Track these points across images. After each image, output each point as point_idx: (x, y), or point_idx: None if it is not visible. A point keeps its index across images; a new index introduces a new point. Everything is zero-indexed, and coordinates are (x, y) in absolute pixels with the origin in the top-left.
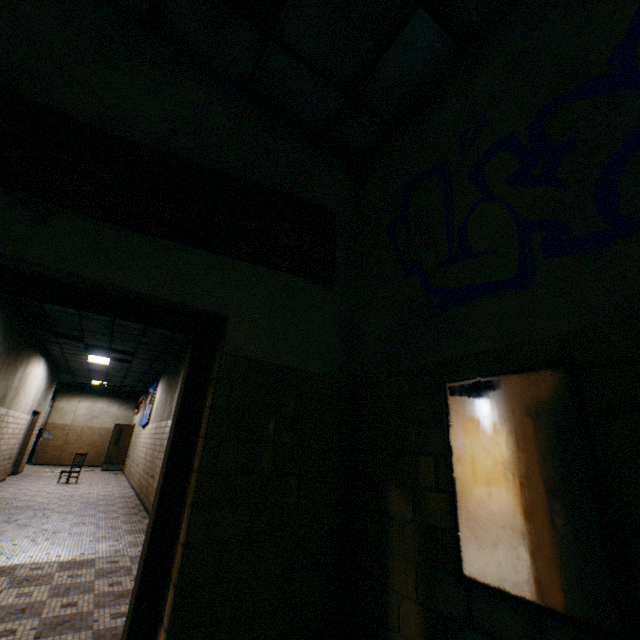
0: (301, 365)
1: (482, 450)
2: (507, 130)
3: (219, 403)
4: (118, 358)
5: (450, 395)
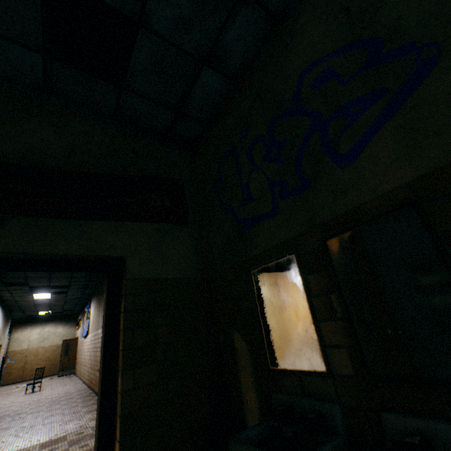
0: (175, 275)
1: (269, 302)
2: (259, 131)
3: (129, 308)
4: (57, 291)
5: (253, 277)
